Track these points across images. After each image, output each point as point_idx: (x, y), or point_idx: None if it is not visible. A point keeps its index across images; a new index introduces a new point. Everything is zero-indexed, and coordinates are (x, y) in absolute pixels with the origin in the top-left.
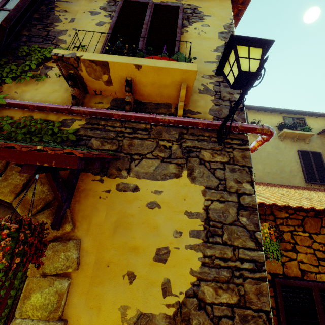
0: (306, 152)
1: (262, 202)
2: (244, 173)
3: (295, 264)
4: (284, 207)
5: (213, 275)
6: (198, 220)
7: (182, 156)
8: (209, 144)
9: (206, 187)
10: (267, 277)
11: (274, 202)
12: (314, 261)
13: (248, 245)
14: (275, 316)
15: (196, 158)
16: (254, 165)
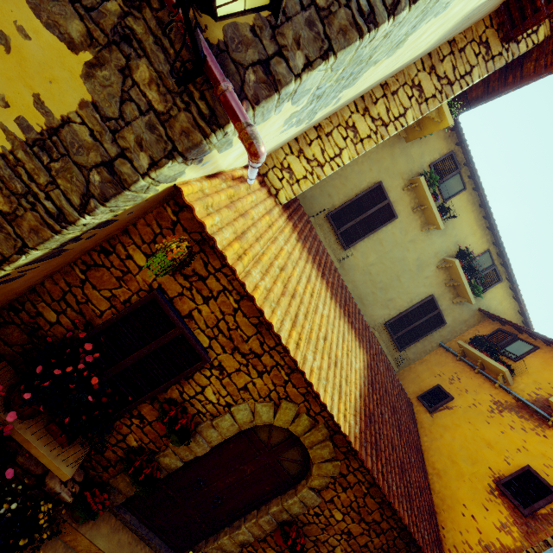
0: (436, 306)
1: (204, 225)
2: (160, 147)
3: (191, 306)
4: (222, 254)
5: (3, 174)
6: (42, 119)
7: (108, 31)
8: (164, 66)
9: (95, 103)
10: (153, 284)
11: (225, 243)
12: (211, 323)
13: (72, 197)
14: (125, 307)
15: (124, 58)
16: (369, 250)
